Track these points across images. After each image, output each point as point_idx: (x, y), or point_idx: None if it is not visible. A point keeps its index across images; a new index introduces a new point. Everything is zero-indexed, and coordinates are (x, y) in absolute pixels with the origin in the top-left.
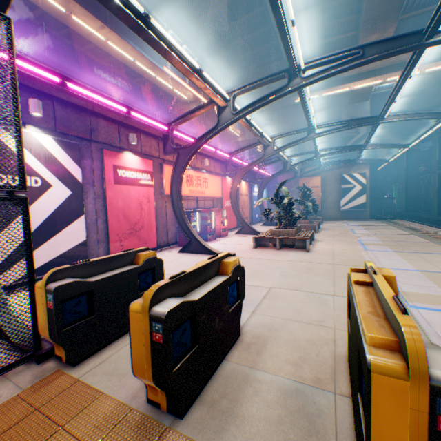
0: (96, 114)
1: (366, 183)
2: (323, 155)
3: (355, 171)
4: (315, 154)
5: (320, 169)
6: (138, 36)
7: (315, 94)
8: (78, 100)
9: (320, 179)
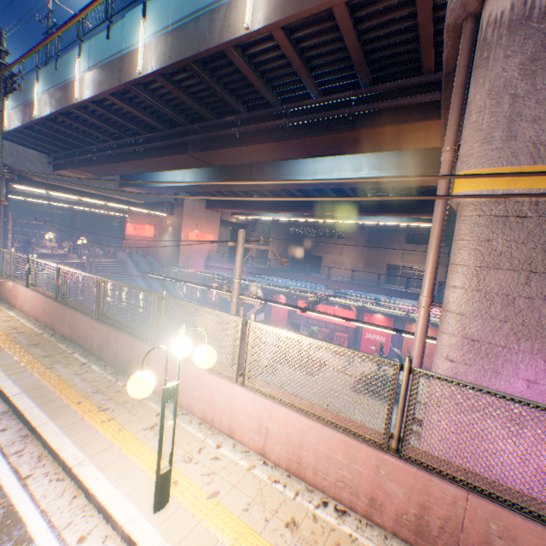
0: None
1: None
2: None
3: None
4: None
5: None
6: None
7: None
8: None
9: None
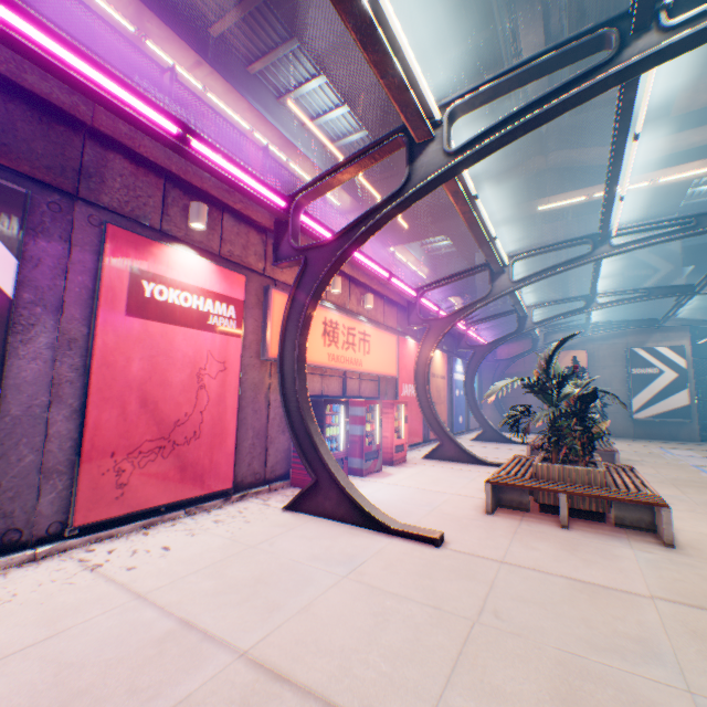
0: (103, 140)
1: (686, 367)
2: (604, 304)
3: (658, 343)
4: (585, 302)
5: (584, 335)
6: (261, 90)
7: (579, 193)
8: (47, 87)
9: (584, 355)
